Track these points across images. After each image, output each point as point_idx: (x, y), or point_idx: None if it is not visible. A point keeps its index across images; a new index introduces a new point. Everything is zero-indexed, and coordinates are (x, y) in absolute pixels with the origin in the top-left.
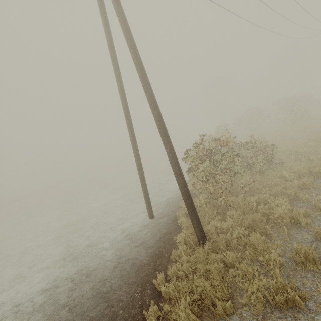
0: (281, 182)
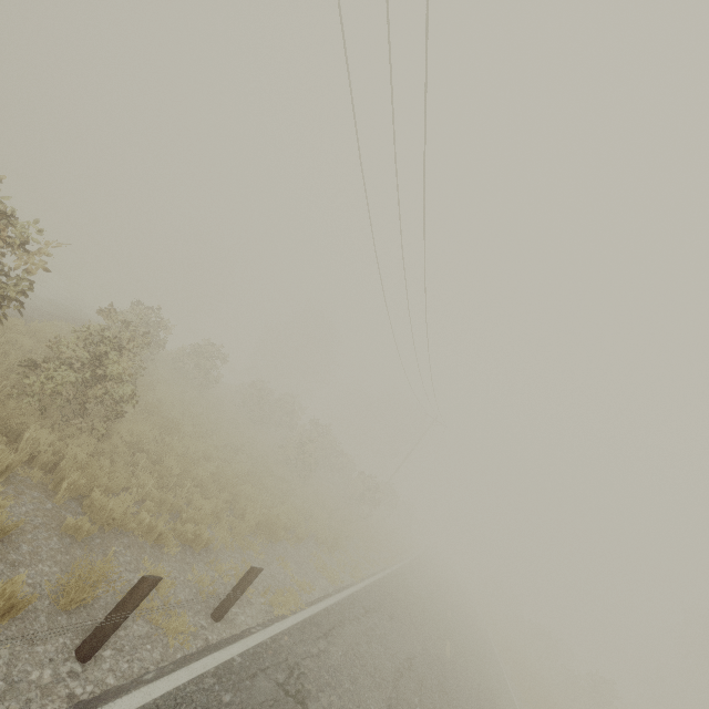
0: (4, 441)
